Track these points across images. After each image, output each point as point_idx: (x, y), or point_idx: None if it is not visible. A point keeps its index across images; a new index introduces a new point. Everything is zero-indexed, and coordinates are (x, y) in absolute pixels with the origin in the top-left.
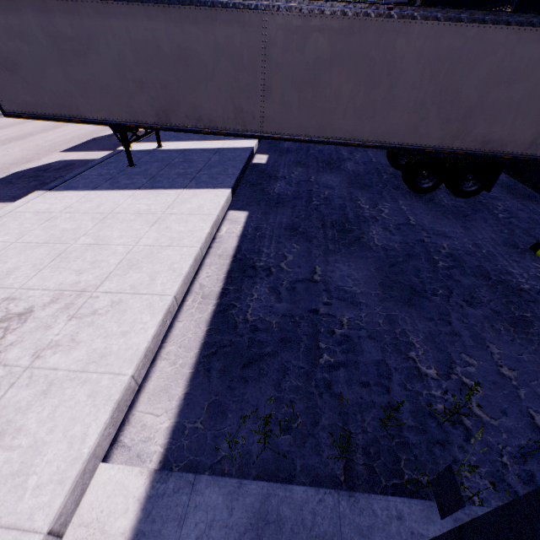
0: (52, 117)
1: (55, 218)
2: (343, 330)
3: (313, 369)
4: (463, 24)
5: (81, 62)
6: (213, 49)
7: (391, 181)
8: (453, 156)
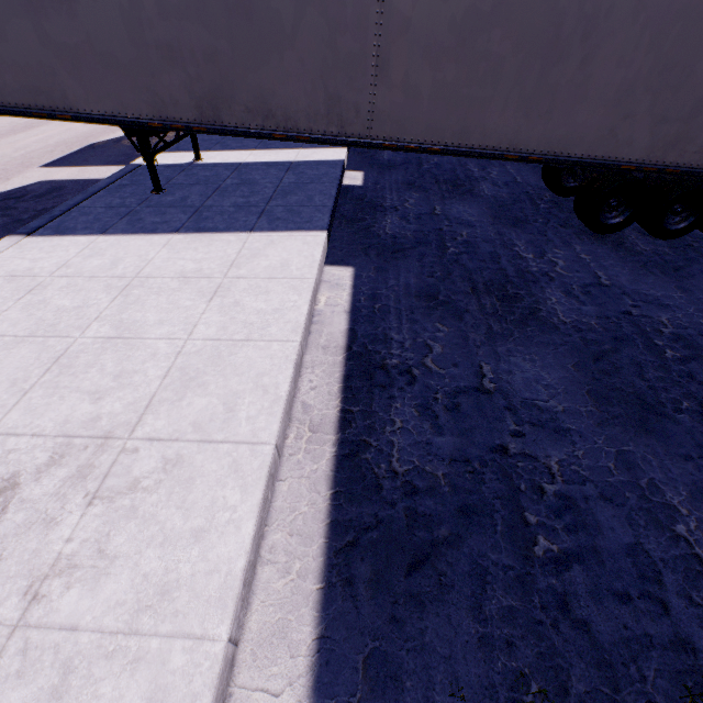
0: (22, 110)
1: (42, 288)
2: (557, 485)
3: (529, 570)
4: None
5: (64, 11)
6: None
7: (554, 214)
8: (657, 176)
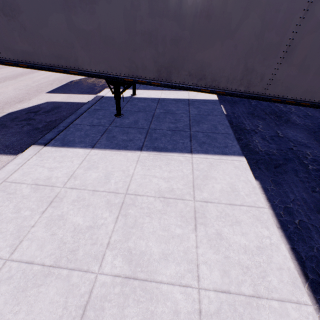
0: (49, 67)
1: (59, 200)
2: None
3: None
4: None
5: (87, 9)
6: (246, 0)
7: None
8: None
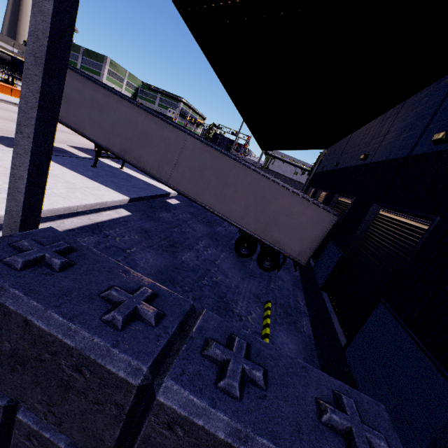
0: (69, 126)
1: None
2: None
3: None
4: (270, 180)
5: (99, 113)
6: (160, 137)
7: (233, 245)
8: (263, 243)
